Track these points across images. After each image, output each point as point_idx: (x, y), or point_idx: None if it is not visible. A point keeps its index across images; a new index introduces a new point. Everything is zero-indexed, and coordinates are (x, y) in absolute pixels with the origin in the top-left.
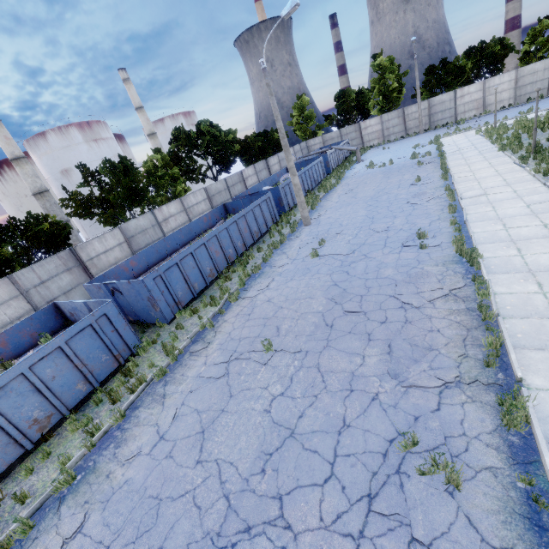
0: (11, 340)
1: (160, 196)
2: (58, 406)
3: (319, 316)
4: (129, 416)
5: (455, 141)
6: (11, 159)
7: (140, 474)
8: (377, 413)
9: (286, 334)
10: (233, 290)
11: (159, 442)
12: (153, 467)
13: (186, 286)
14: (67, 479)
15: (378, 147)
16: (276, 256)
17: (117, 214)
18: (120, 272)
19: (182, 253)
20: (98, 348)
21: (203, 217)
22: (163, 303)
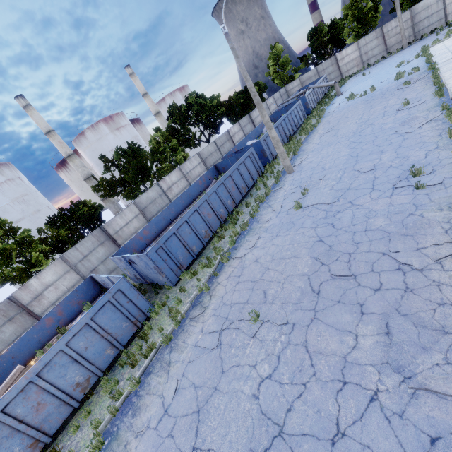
0: (65, 309)
1: (164, 167)
2: (93, 370)
3: (305, 280)
4: (143, 382)
5: (448, 47)
6: (66, 157)
7: (148, 451)
8: (378, 421)
9: (272, 301)
10: (225, 250)
11: (163, 416)
12: (158, 446)
13: (185, 250)
14: (97, 445)
15: (358, 74)
16: (262, 210)
17: (133, 189)
18: (137, 241)
19: (177, 223)
20: (118, 318)
21: (198, 181)
22: (167, 269)
